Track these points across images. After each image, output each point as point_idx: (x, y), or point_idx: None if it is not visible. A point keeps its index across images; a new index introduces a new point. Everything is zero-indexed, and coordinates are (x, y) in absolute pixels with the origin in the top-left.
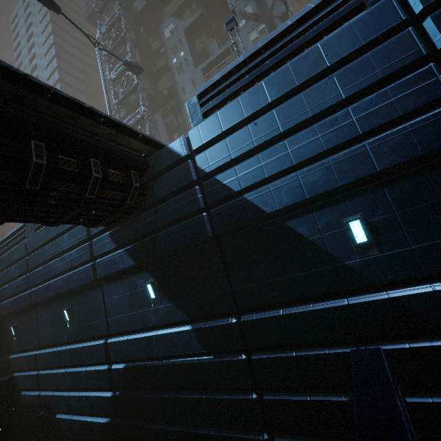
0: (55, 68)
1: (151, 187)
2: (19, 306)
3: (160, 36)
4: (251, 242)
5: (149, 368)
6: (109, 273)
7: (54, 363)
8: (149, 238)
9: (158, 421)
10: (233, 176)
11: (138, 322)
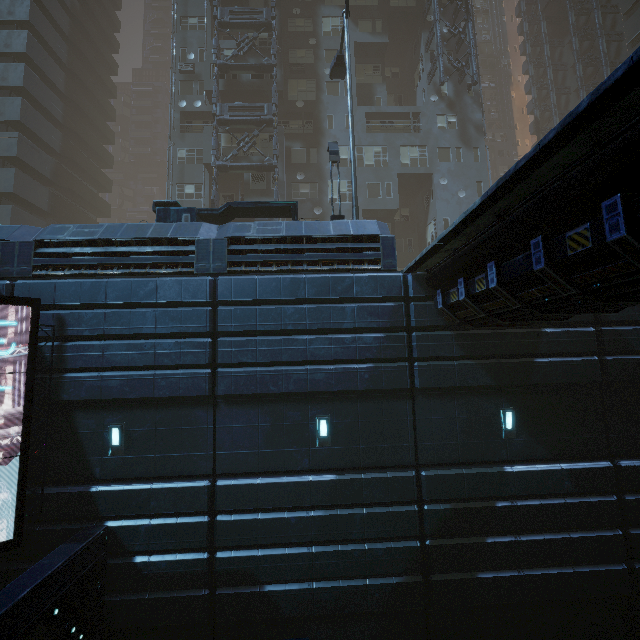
0: None
1: None
2: (164, 393)
3: (315, 20)
4: (633, 397)
5: (498, 509)
6: (445, 386)
7: (276, 502)
8: (524, 361)
9: (492, 569)
10: (636, 336)
11: (477, 454)
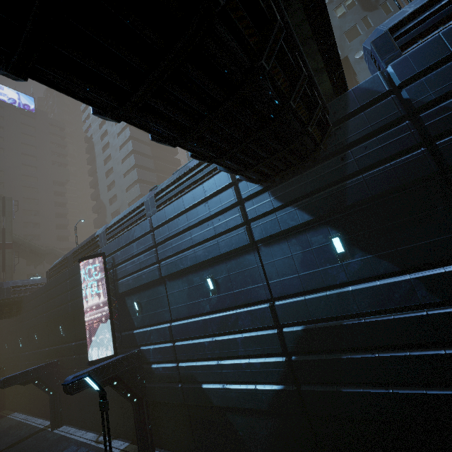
0: None
1: (333, 134)
2: (145, 281)
3: None
4: None
5: (345, 327)
6: (272, 233)
7: (196, 333)
8: (334, 188)
9: (358, 385)
10: None
11: (317, 281)
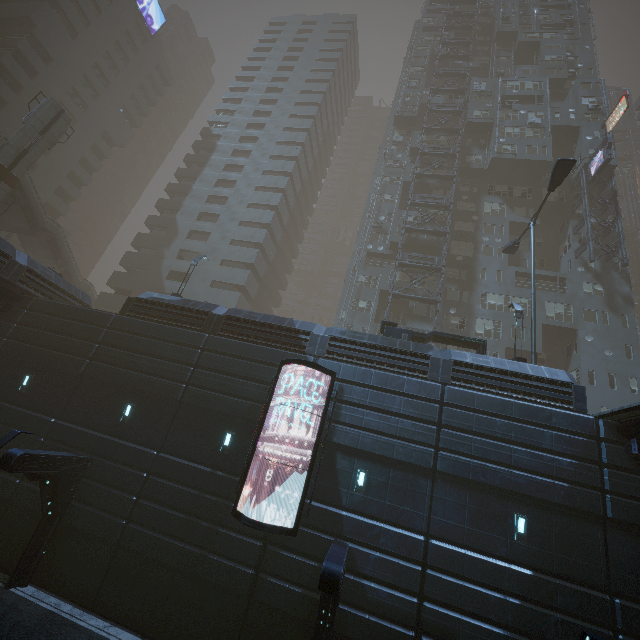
0: (309, 115)
1: None
2: (400, 457)
3: (478, 204)
4: None
5: None
6: (637, 523)
7: (479, 576)
8: None
9: None
10: None
11: None
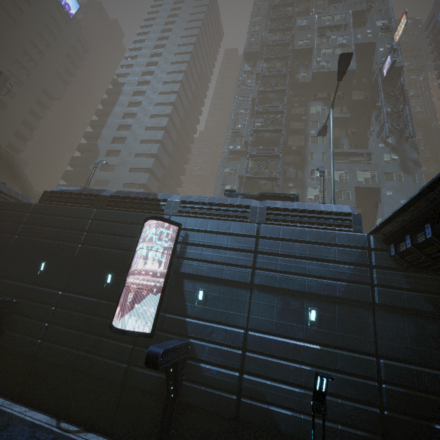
0: (185, 61)
1: None
2: (227, 277)
3: (306, 108)
4: None
5: None
6: (397, 305)
7: (282, 353)
8: None
9: None
10: None
11: (424, 359)
